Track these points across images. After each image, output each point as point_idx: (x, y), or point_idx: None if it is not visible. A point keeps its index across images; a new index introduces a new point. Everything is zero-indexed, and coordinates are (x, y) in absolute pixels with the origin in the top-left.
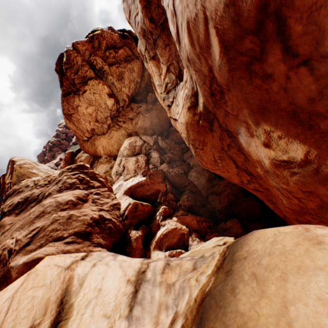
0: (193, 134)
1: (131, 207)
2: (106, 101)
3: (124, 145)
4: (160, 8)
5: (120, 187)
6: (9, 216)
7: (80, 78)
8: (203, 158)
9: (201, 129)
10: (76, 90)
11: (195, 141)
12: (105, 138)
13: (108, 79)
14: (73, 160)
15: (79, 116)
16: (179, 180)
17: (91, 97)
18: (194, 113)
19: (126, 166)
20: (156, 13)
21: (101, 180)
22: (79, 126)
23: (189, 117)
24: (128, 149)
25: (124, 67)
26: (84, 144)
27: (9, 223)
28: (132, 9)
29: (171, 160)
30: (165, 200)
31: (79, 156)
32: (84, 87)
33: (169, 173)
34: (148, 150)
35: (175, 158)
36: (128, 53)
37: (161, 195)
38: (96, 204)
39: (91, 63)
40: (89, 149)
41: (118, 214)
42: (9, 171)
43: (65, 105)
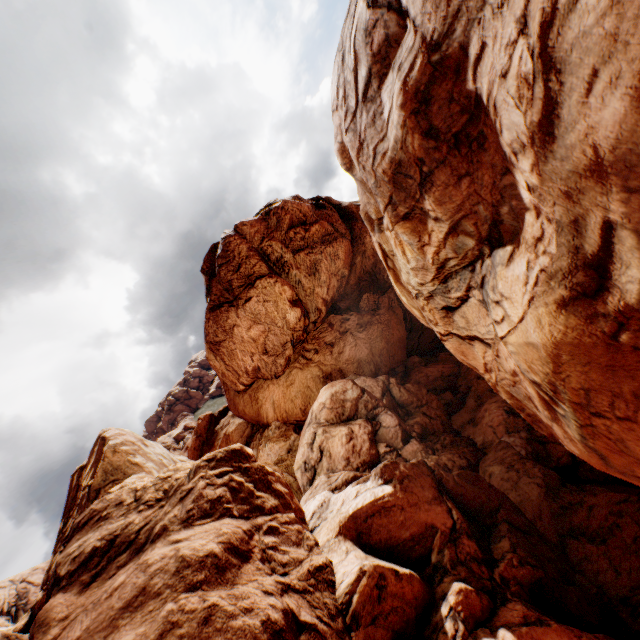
0: (584, 374)
1: (367, 585)
2: (286, 313)
3: (319, 399)
4: (455, 104)
5: (324, 510)
6: (66, 591)
7: (241, 278)
8: (624, 445)
9: (627, 359)
10: (233, 299)
11: (589, 394)
12: (278, 385)
13: (291, 275)
14: (211, 432)
15: (233, 343)
16: (475, 492)
17: (259, 308)
18: (589, 314)
19: (327, 449)
20: (442, 115)
21: (278, 488)
22: (232, 363)
23: (567, 325)
24: (329, 408)
25: (320, 253)
26: (236, 399)
27: (61, 615)
28: (369, 136)
29: (425, 432)
30: (456, 560)
31: (224, 422)
32: (247, 292)
33: (444, 473)
34: (371, 409)
35: (433, 425)
36: (328, 229)
37: (441, 541)
38: (271, 564)
39: (264, 252)
40: (246, 410)
41: (330, 607)
42: (93, 460)
43: (210, 327)
